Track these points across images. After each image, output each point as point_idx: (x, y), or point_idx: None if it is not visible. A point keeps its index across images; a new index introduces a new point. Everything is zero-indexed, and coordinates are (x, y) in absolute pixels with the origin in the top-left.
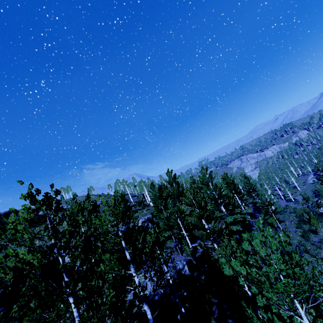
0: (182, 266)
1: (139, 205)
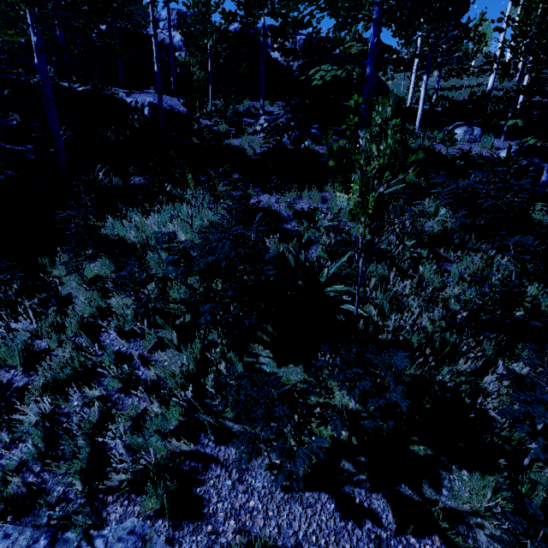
0: (139, 104)
1: (396, 32)
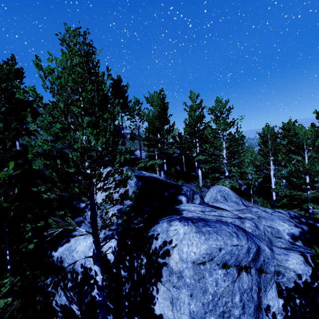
0: None
1: None
